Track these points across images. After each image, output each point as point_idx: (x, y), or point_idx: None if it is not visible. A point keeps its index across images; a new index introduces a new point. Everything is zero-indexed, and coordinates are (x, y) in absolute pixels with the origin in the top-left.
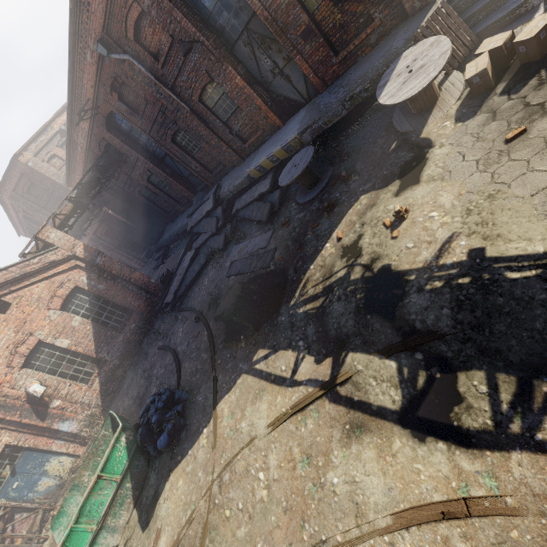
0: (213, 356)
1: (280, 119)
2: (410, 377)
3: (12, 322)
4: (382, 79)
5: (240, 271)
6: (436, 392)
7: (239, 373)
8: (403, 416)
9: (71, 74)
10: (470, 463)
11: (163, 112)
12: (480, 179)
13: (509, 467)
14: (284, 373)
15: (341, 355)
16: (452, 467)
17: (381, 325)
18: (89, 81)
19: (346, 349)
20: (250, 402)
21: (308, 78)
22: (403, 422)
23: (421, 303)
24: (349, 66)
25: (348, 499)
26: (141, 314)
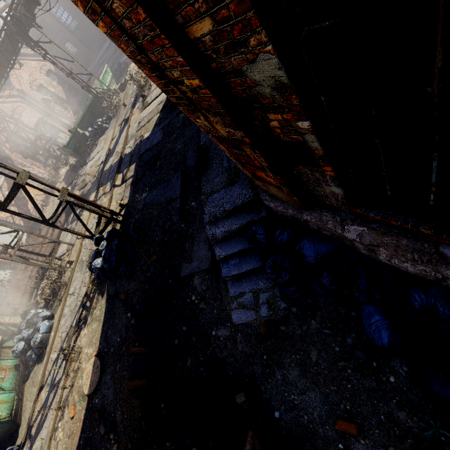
0: None
1: None
2: None
3: (26, 72)
4: None
5: None
6: None
7: None
8: None
9: None
10: None
11: None
12: None
13: None
14: None
15: None
16: None
17: None
18: None
19: None
20: None
21: None
22: None
23: None
24: None
25: None
26: (83, 93)
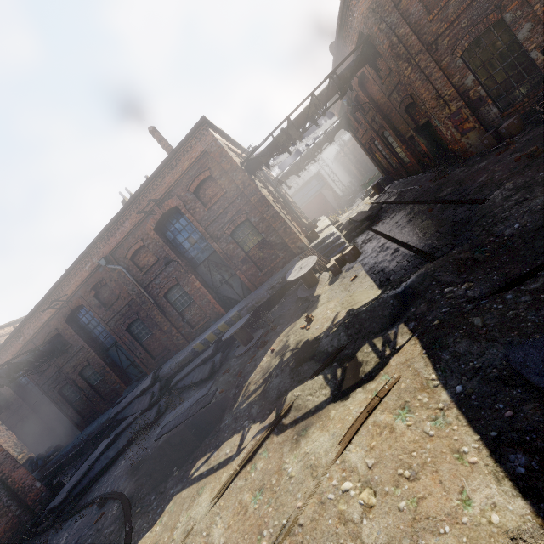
0: (128, 512)
1: (224, 309)
2: (332, 376)
3: None
4: (288, 273)
5: (175, 424)
6: (349, 373)
7: (169, 499)
8: (334, 398)
9: (64, 276)
10: (375, 383)
11: (130, 305)
12: (345, 293)
13: (390, 365)
14: (229, 454)
15: (283, 399)
16: (367, 393)
17: (308, 365)
18: (76, 282)
19: (286, 393)
20: (185, 510)
21: (245, 283)
22: (334, 400)
23: (329, 339)
24: (269, 277)
25: (303, 470)
26: None
